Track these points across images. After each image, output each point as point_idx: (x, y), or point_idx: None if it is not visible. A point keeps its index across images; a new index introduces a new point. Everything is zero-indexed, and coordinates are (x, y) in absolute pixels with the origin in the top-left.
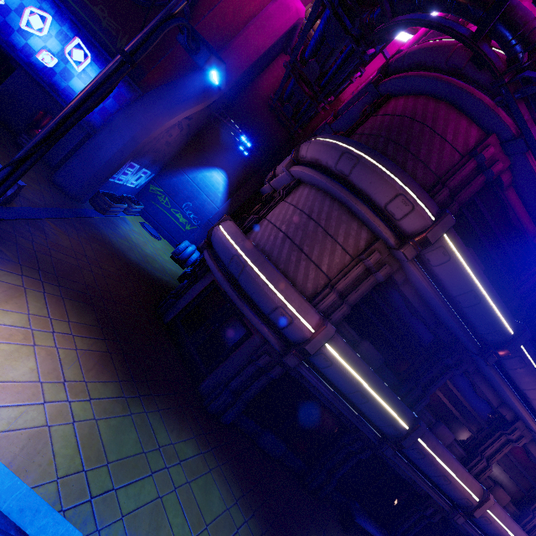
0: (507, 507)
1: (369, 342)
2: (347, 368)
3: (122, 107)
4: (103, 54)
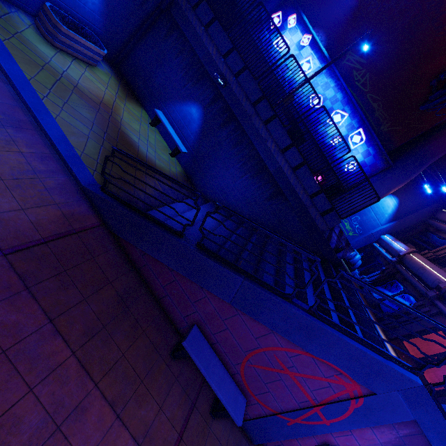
0: None
1: None
2: None
3: (373, 173)
4: (373, 138)
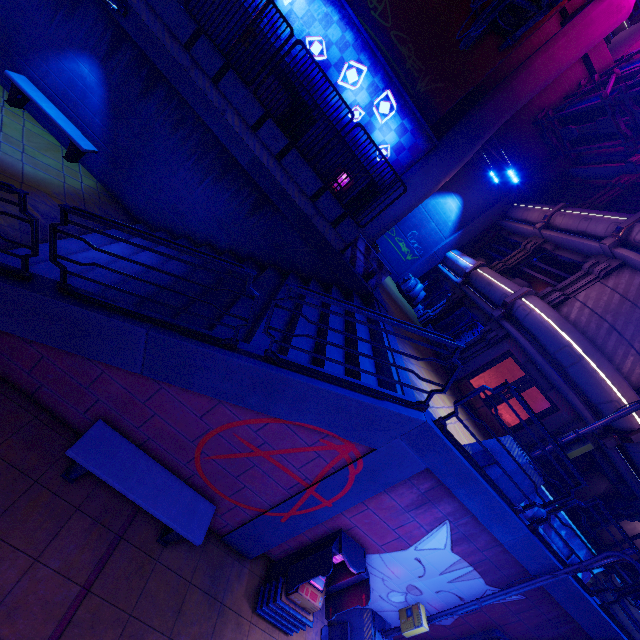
0: None
1: None
2: None
3: (415, 159)
4: (408, 104)
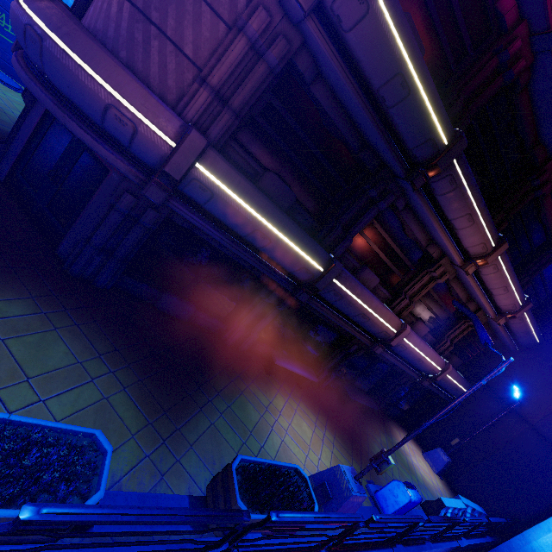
0: (426, 338)
1: (274, 174)
2: (235, 200)
3: None
4: None
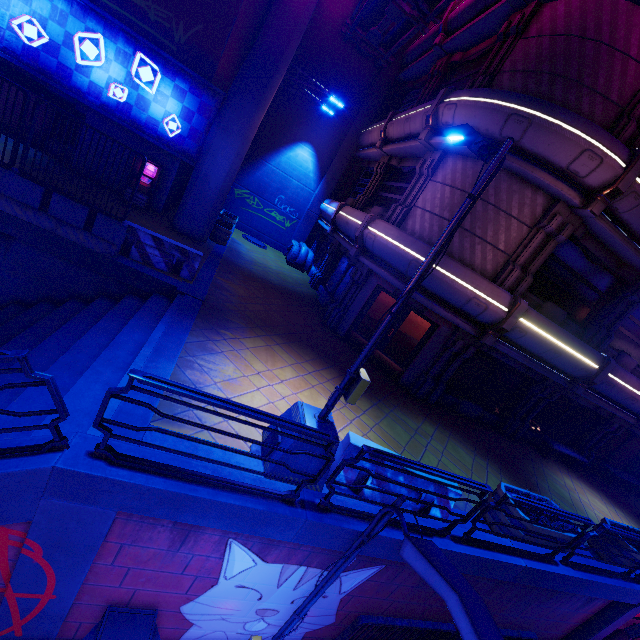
0: None
1: (552, 303)
2: (540, 333)
3: (210, 120)
4: (170, 62)
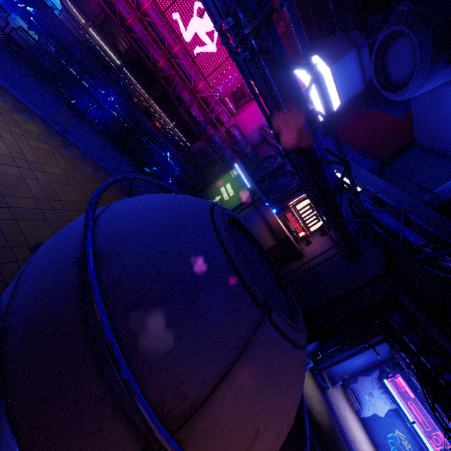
0: None
1: None
2: None
3: None
4: None
